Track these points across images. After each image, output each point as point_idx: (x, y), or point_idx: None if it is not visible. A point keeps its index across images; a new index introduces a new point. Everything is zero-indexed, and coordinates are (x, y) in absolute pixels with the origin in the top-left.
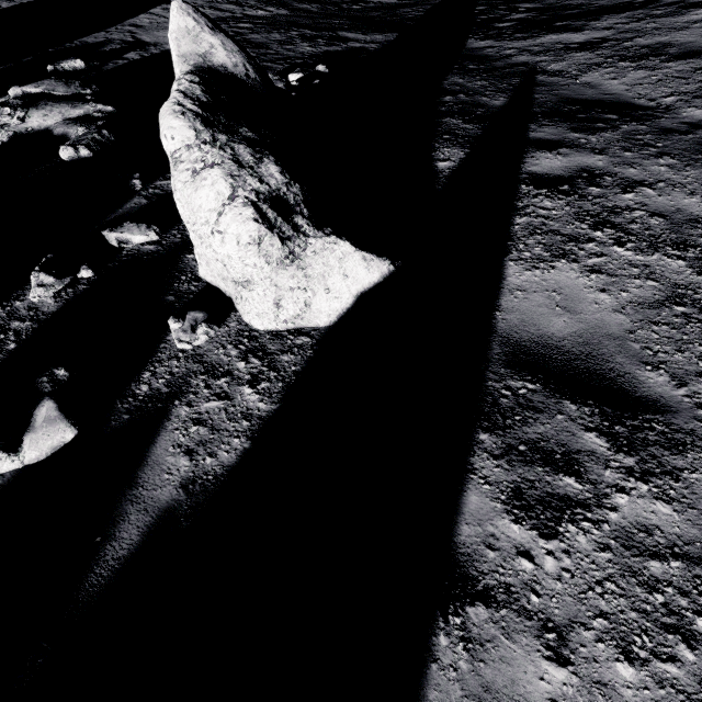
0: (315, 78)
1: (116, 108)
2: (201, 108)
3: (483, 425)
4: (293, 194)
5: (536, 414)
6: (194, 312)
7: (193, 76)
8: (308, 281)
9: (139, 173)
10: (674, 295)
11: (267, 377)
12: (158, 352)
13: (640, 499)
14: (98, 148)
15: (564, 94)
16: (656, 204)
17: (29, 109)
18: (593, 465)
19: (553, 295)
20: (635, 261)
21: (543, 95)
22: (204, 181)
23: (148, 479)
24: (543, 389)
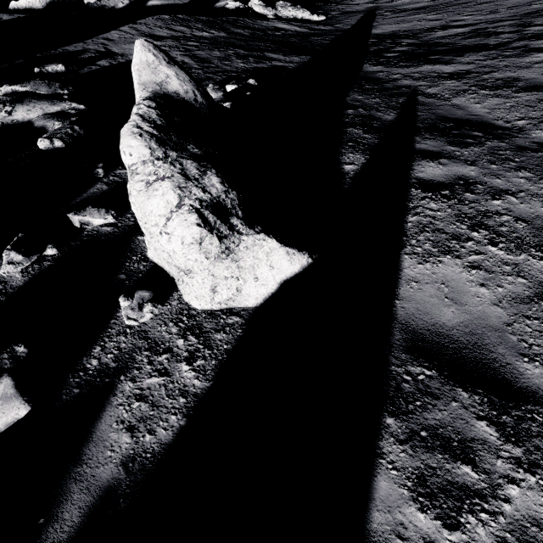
0: (246, 89)
1: (87, 106)
2: (156, 129)
3: (389, 408)
4: (230, 200)
5: (434, 400)
6: (142, 291)
7: (151, 101)
8: (240, 271)
9: (102, 163)
10: (540, 292)
11: (202, 355)
12: (108, 327)
13: (529, 491)
14: (70, 140)
15: (440, 113)
16: (519, 210)
17: (15, 104)
18: (486, 454)
19: (442, 287)
20: (507, 260)
21: (424, 113)
22: (156, 191)
23: (92, 456)
24: (438, 376)
